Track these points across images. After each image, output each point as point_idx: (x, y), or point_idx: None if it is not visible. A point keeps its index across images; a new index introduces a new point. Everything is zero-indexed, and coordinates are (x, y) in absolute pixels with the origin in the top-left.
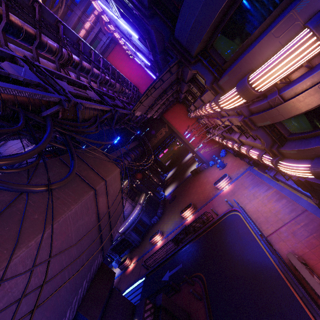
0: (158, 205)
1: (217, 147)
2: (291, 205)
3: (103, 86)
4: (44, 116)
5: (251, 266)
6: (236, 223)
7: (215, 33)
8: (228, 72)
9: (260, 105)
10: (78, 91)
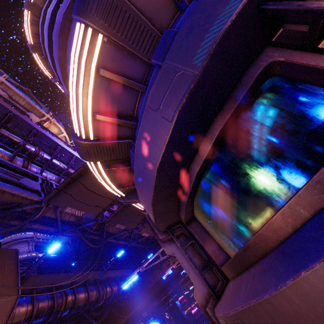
0: None
1: None
2: None
3: None
4: None
5: None
6: None
7: None
8: None
9: None
10: (2, 172)
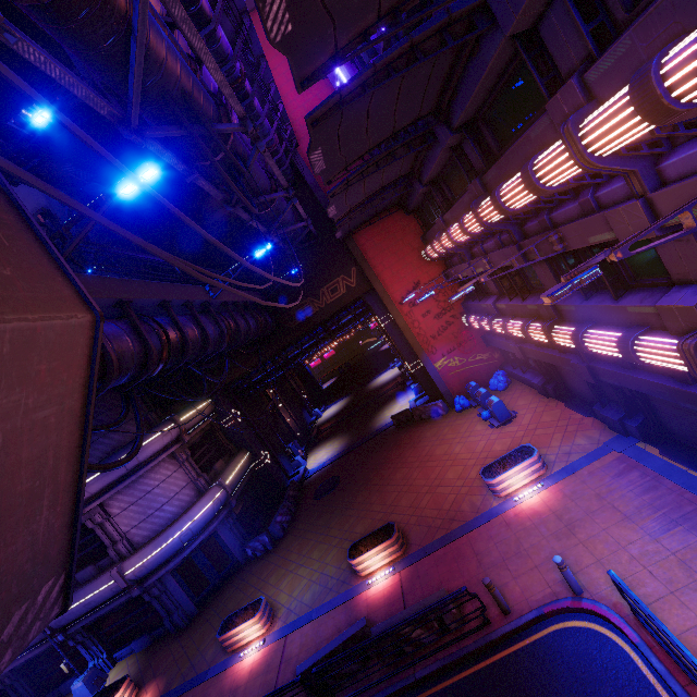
0: (280, 494)
1: (483, 361)
2: None
3: None
4: None
5: None
6: (619, 695)
7: None
8: None
9: None
10: None
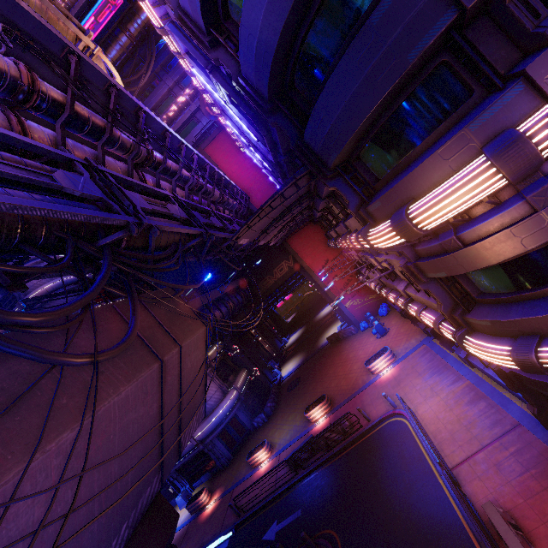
0: (268, 393)
1: (373, 299)
2: (494, 412)
3: (194, 193)
4: (101, 246)
5: (423, 523)
6: (401, 438)
7: (362, 142)
8: (380, 197)
9: (429, 247)
10: (155, 205)
